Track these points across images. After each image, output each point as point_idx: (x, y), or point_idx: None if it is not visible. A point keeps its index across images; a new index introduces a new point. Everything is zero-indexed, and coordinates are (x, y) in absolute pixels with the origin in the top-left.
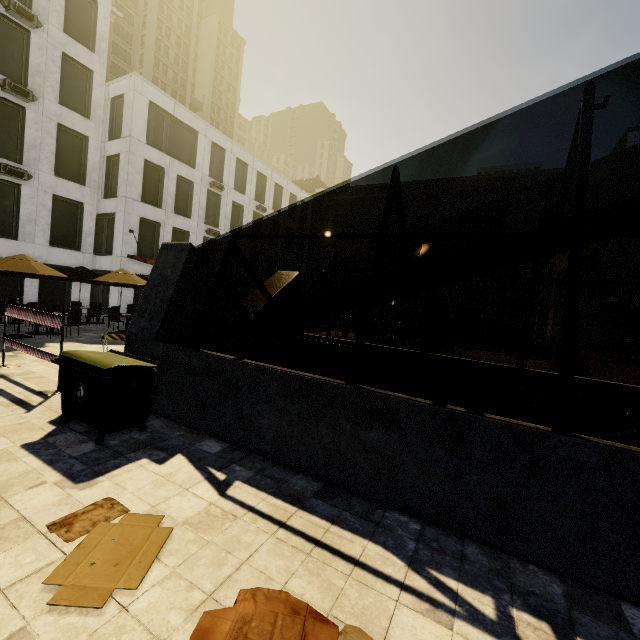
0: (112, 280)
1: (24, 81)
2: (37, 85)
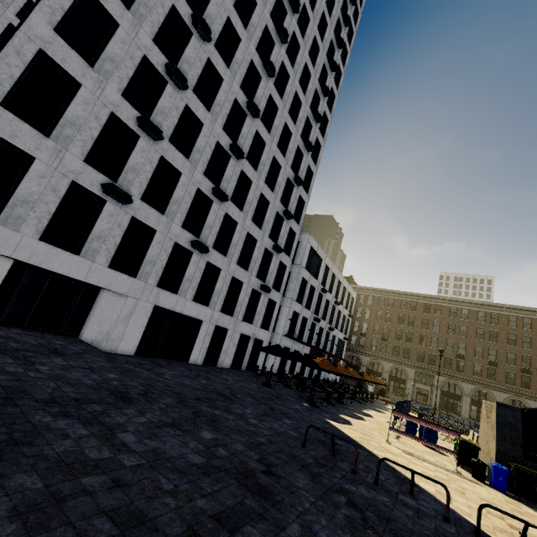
0: (346, 373)
1: (274, 241)
2: (279, 243)
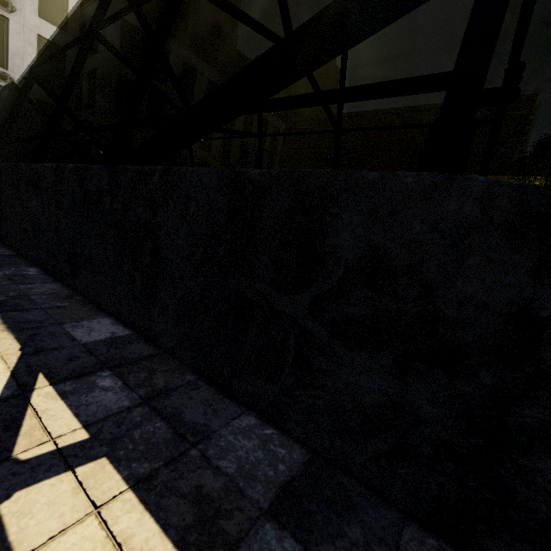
0: None
1: None
2: None
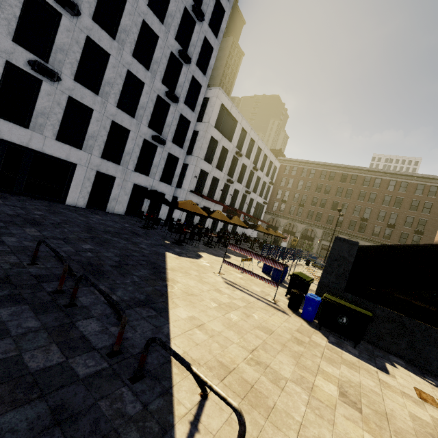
0: (220, 218)
1: (172, 90)
2: (178, 93)
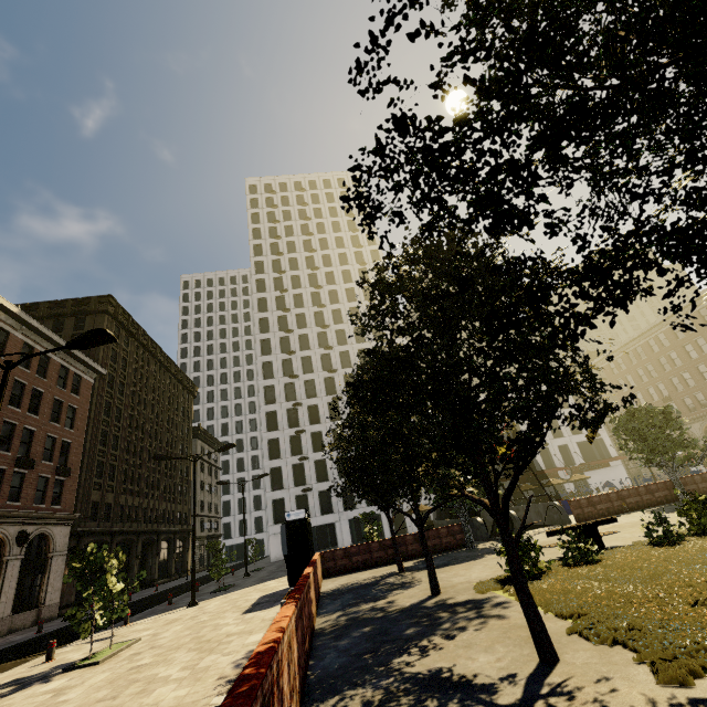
0: None
1: None
2: None
